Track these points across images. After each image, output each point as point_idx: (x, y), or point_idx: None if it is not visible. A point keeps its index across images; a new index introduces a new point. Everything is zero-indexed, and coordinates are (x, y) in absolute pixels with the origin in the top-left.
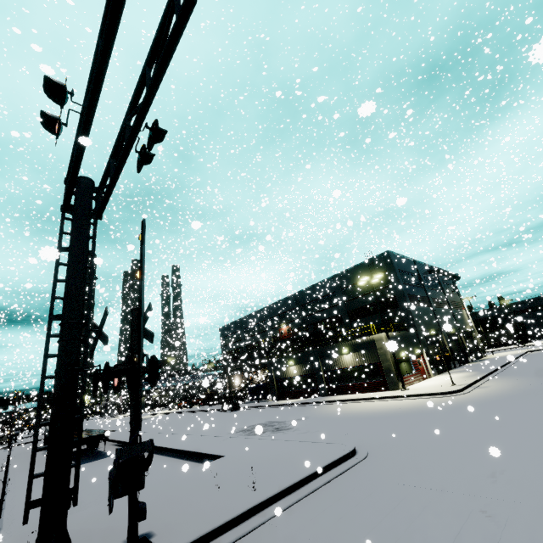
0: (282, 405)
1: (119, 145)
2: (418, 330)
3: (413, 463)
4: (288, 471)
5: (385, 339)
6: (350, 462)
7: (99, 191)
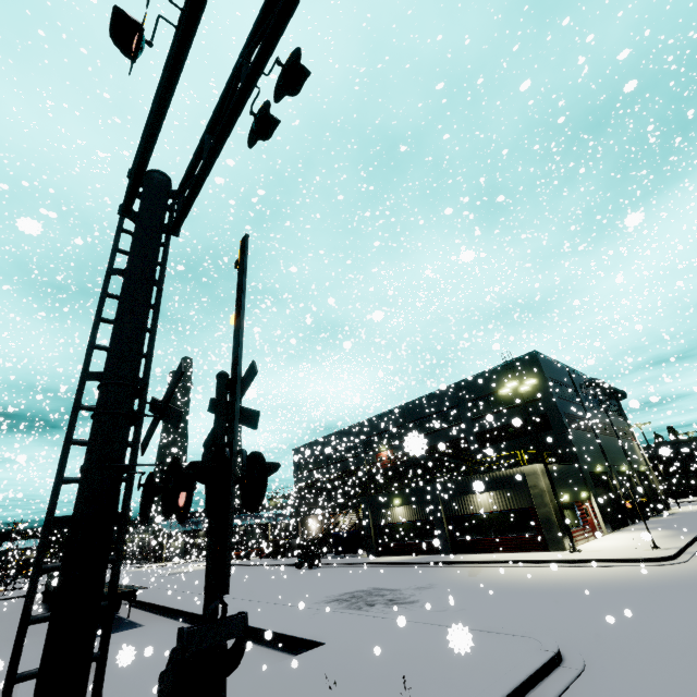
0: (386, 564)
1: (222, 108)
2: (582, 464)
3: (693, 688)
4: (457, 685)
5: (541, 473)
6: (563, 676)
7: (178, 195)
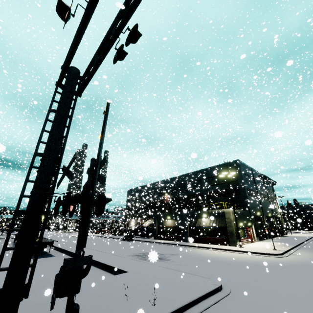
0: (160, 243)
1: (103, 44)
2: (251, 211)
3: (270, 305)
4: (176, 293)
5: (232, 213)
6: (220, 295)
7: (82, 78)
